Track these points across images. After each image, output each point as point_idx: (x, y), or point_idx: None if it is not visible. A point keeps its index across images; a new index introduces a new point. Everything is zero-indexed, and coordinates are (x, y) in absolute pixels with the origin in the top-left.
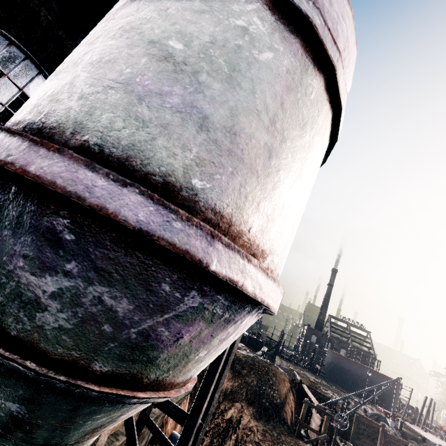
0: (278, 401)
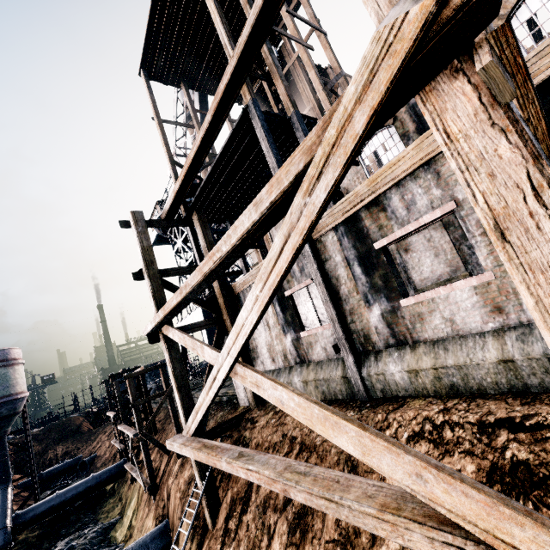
0: (76, 427)
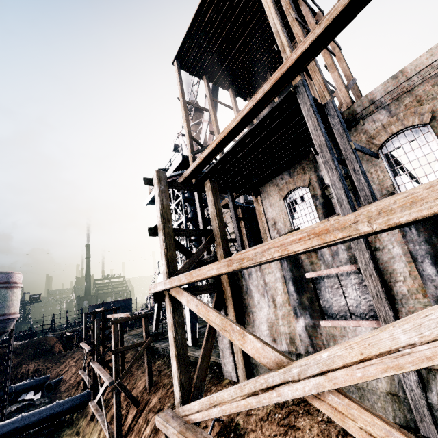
0: (50, 347)
